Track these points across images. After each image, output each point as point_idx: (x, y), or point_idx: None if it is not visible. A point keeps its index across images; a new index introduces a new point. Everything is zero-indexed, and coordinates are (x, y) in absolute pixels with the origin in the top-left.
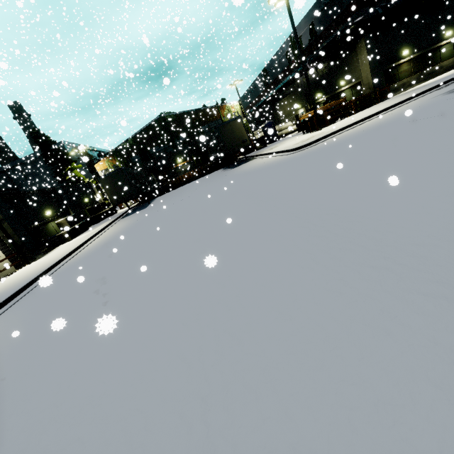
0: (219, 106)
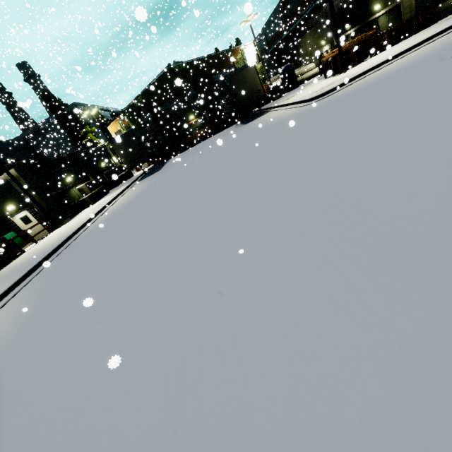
0: (231, 49)
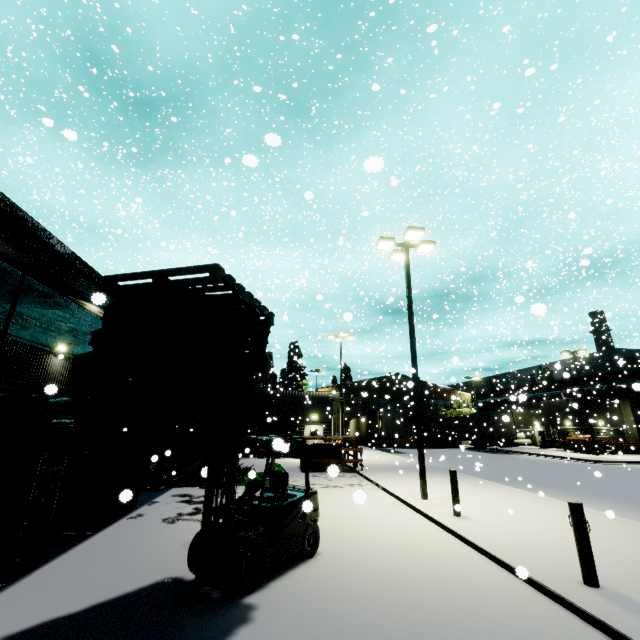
0: (452, 389)
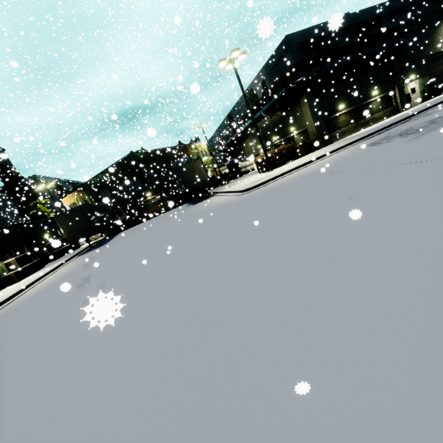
0: (187, 145)
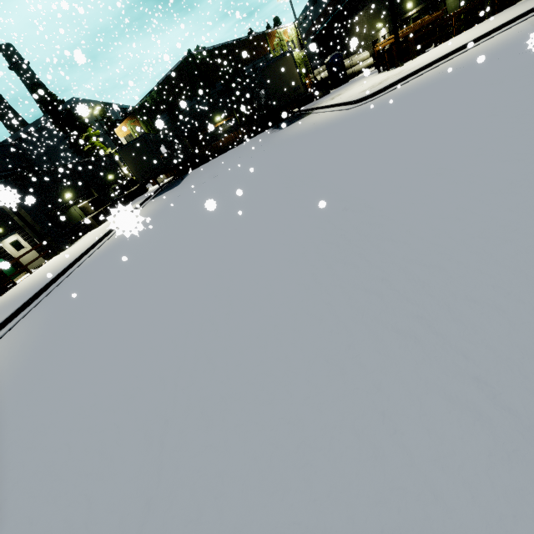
0: (267, 32)
